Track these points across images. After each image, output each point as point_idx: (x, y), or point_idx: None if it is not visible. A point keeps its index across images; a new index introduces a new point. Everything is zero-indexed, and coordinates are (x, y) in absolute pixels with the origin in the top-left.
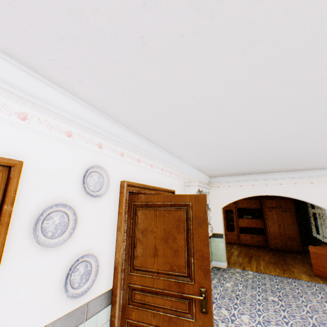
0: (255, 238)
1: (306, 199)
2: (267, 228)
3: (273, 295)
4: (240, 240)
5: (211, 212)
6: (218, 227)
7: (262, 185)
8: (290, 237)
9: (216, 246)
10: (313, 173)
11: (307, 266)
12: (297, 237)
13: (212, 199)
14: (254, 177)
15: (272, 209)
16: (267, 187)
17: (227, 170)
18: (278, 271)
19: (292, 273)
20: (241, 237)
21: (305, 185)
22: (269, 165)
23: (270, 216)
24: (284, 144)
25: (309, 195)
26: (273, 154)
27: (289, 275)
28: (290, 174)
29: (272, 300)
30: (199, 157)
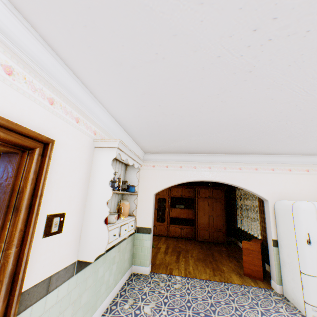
0: (185, 229)
1: (250, 188)
2: (198, 218)
3: None
4: (169, 232)
5: (141, 199)
6: (147, 218)
7: (205, 168)
8: (218, 229)
9: (140, 245)
10: (259, 159)
11: (234, 261)
12: (223, 228)
13: (144, 182)
14: (197, 157)
15: (204, 199)
16: (211, 171)
17: (168, 141)
18: (208, 272)
19: (223, 274)
20: (171, 229)
21: (250, 172)
22: (222, 137)
23: (202, 206)
24: (283, 67)
25: (253, 184)
26: (245, 104)
27: (221, 278)
28: (237, 157)
29: None
30: (122, 86)
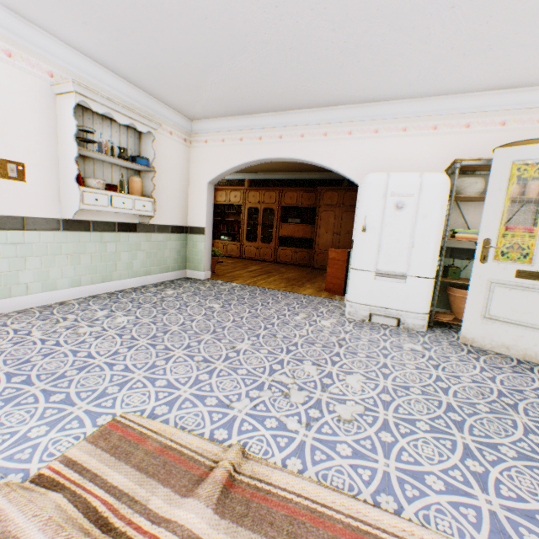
0: (299, 254)
1: (334, 166)
2: (317, 238)
3: (222, 303)
4: (277, 257)
5: (192, 191)
6: (200, 216)
7: (275, 138)
8: None
9: (194, 248)
10: (356, 114)
11: None
12: None
13: (195, 167)
14: (263, 121)
15: (330, 209)
16: (282, 142)
17: (190, 89)
18: (280, 286)
19: (297, 288)
20: (280, 253)
21: (339, 139)
22: (250, 70)
23: (325, 220)
24: None
25: (341, 159)
26: None
27: (289, 289)
28: (321, 114)
29: (209, 307)
30: None
